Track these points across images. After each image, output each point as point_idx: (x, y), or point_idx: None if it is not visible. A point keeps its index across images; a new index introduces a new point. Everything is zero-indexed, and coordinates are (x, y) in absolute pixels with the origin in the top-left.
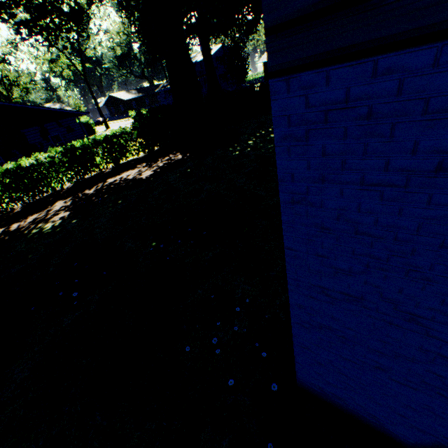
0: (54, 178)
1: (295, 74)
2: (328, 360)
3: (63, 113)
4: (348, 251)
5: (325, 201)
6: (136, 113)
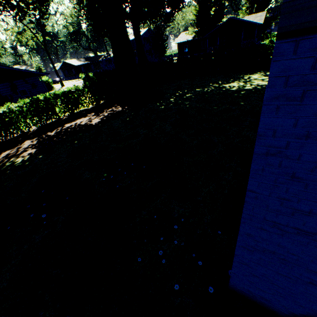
0: (22, 122)
1: (308, 35)
2: (264, 274)
3: (28, 73)
4: (313, 197)
5: (303, 155)
6: (85, 75)
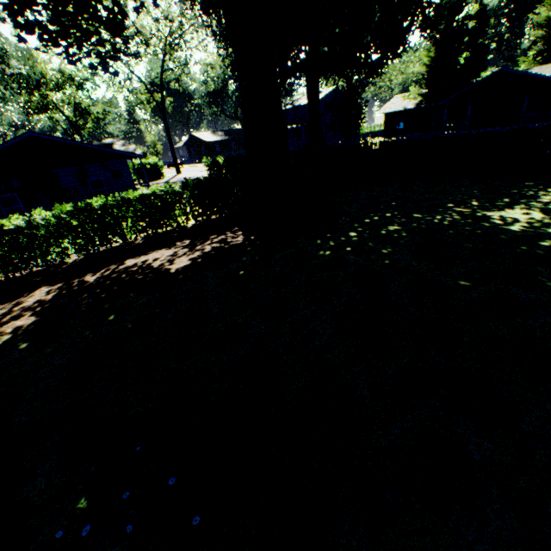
0: (51, 248)
1: None
2: None
3: (112, 153)
4: None
5: None
6: (211, 160)
